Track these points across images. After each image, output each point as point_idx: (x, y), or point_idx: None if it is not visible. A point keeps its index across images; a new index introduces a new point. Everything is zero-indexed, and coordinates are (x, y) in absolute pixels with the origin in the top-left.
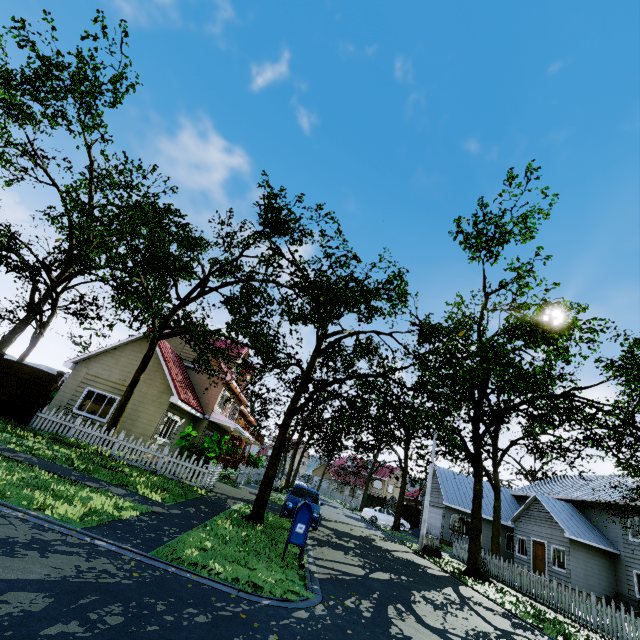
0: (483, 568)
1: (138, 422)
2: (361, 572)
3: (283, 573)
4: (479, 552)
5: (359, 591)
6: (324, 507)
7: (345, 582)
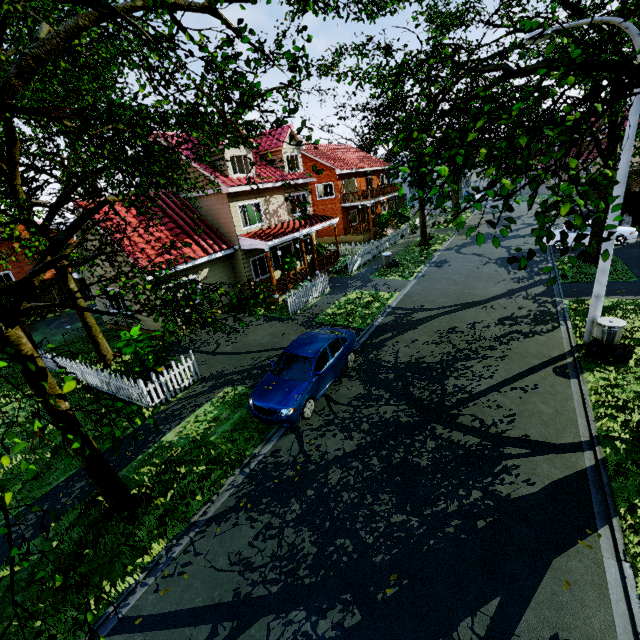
0: None
1: None
2: None
3: None
4: None
5: None
6: (470, 256)
7: None
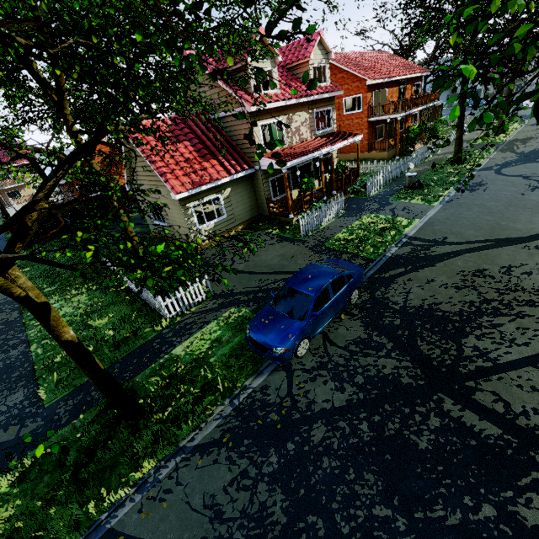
0: None
1: (177, 222)
2: None
3: None
4: None
5: None
6: (514, 178)
7: None
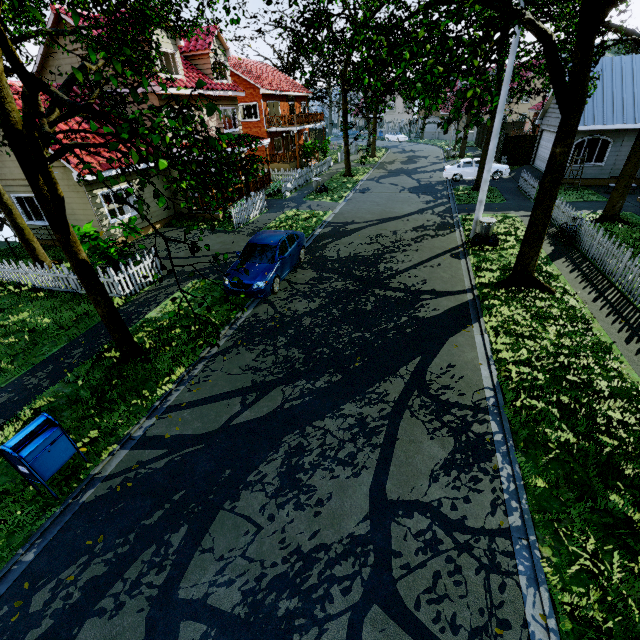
0: (578, 232)
1: (77, 216)
2: (226, 416)
3: (7, 531)
4: (534, 256)
5: (132, 515)
6: (388, 185)
7: (135, 489)
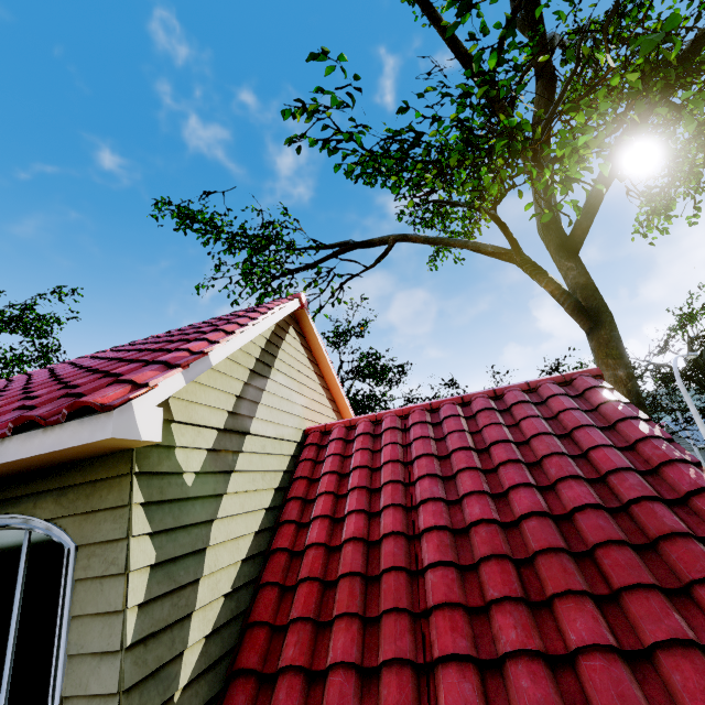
0: None
1: None
2: None
3: None
4: None
5: None
6: None
7: None
